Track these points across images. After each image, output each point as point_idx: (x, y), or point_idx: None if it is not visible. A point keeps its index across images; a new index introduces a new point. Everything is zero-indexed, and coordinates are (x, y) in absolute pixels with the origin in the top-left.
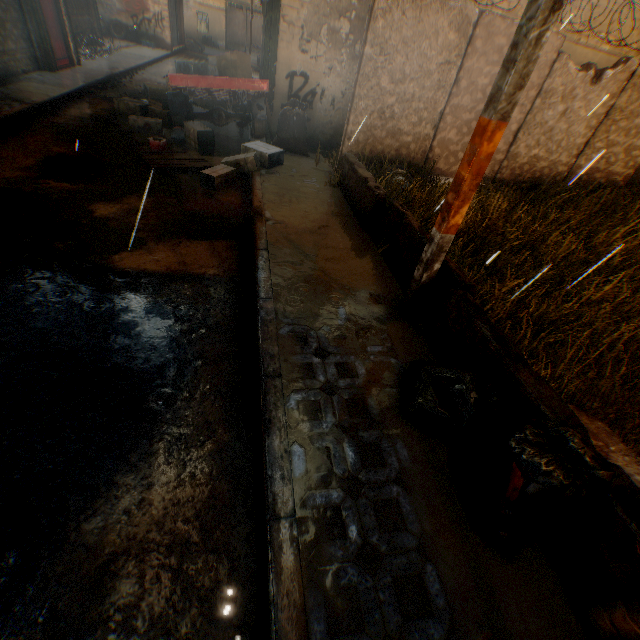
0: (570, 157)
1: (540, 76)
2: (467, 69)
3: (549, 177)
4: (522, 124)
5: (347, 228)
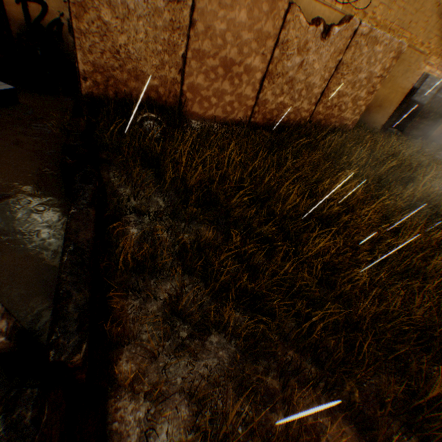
0: (311, 105)
1: (276, 26)
2: (200, 10)
3: (296, 121)
4: (266, 73)
5: (42, 195)
